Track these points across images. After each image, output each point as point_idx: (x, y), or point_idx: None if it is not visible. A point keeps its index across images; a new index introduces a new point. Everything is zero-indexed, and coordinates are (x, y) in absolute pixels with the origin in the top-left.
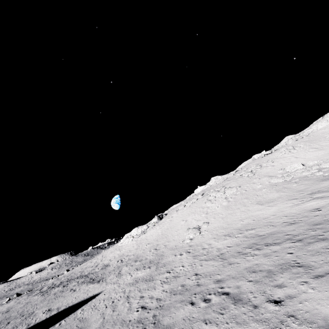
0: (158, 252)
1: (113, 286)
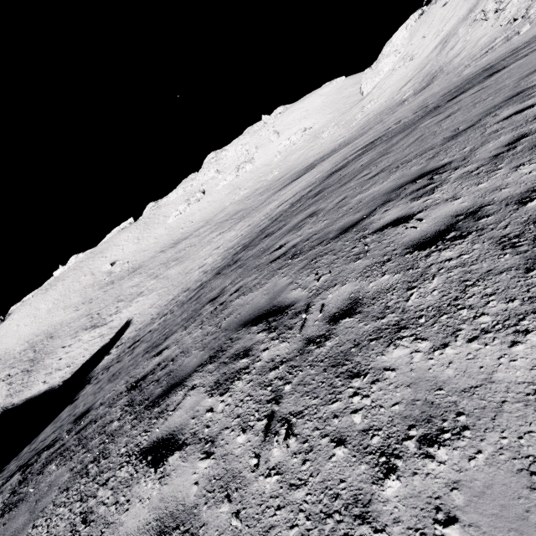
0: None
1: None
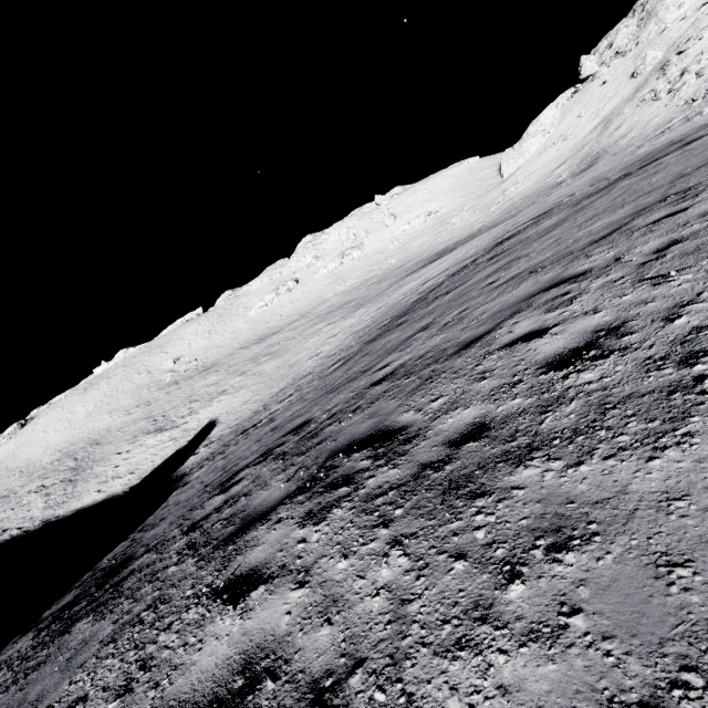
0: None
1: None
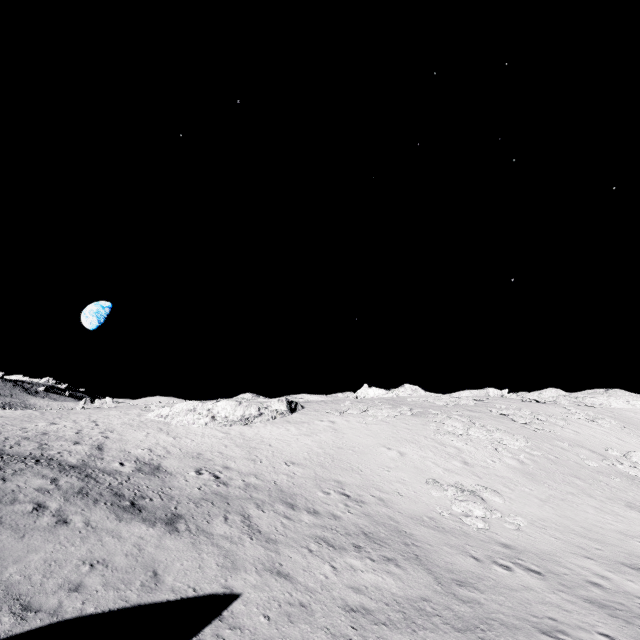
0: (369, 511)
1: (279, 584)
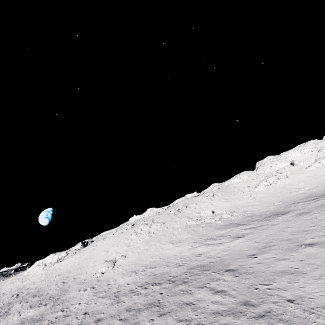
0: (63, 286)
1: None
